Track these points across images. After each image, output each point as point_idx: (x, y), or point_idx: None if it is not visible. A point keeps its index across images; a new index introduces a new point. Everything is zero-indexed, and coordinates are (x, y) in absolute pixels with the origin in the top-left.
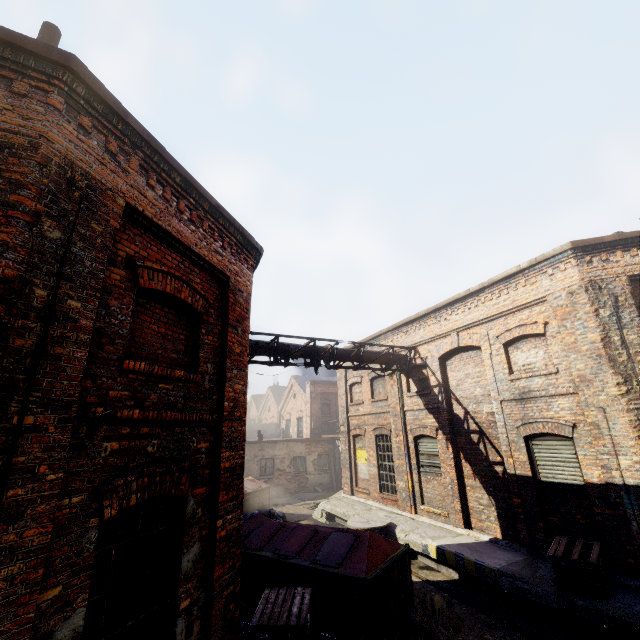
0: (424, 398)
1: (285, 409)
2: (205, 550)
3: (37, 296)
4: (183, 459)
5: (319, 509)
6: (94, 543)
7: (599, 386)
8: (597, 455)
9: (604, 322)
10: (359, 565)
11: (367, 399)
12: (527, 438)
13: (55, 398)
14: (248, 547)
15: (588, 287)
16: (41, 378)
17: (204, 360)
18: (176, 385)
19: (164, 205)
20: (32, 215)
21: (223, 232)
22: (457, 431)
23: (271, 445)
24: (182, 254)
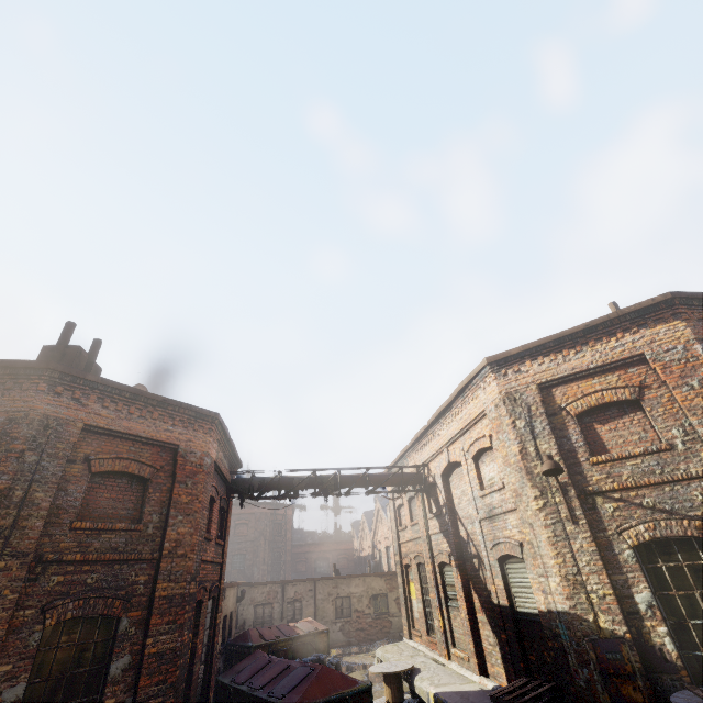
0: (439, 520)
1: (376, 537)
2: (136, 662)
3: (17, 495)
4: (120, 588)
5: (375, 656)
6: (38, 641)
7: (526, 501)
8: (537, 578)
9: (520, 433)
10: (296, 696)
11: (408, 523)
12: (502, 561)
13: (20, 551)
14: (235, 681)
15: (505, 399)
16: (13, 540)
17: (150, 512)
18: (119, 534)
19: (116, 414)
20: (20, 452)
21: (174, 414)
22: (465, 556)
23: (346, 581)
24: (134, 440)
